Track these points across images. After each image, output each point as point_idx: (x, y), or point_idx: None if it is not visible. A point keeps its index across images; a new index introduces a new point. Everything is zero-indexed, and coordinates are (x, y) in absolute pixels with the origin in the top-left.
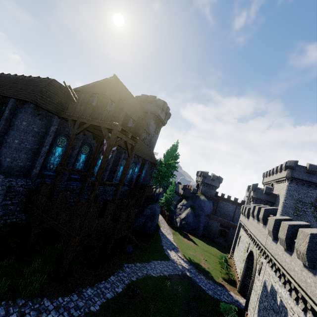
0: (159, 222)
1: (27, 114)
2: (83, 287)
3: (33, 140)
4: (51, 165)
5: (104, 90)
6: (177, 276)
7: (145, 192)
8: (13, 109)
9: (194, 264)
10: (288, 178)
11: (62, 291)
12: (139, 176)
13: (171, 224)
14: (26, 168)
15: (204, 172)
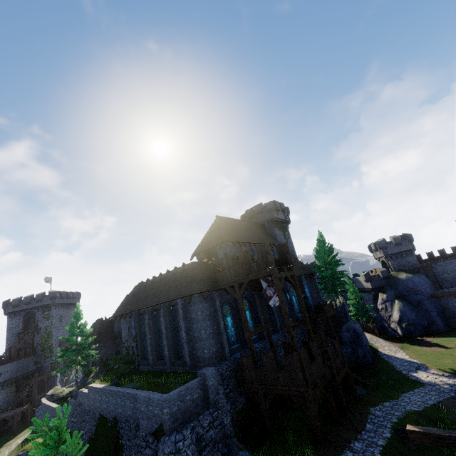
0: (371, 343)
1: (197, 304)
2: (348, 443)
3: (210, 323)
4: (231, 337)
5: (220, 238)
6: (450, 399)
7: (327, 313)
8: (183, 306)
9: None
10: None
11: (333, 452)
12: (305, 298)
13: (389, 337)
14: (219, 351)
15: (378, 242)
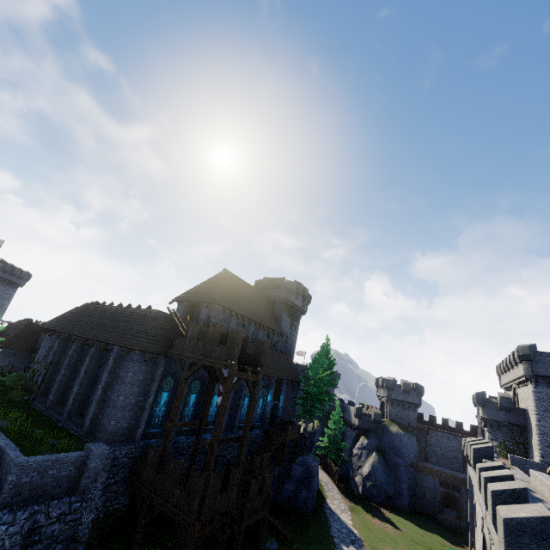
0: (323, 488)
1: (134, 363)
2: None
3: (138, 391)
4: (156, 418)
5: (213, 296)
6: None
7: (288, 435)
8: (117, 357)
9: None
10: (528, 377)
11: None
12: (276, 406)
13: (347, 490)
14: (130, 429)
15: (387, 380)
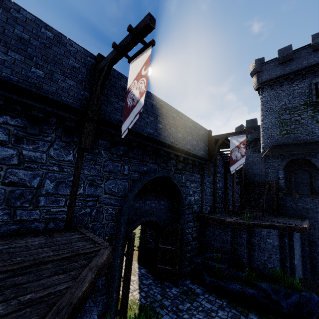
0: None
1: None
2: None
3: None
4: None
5: None
6: None
7: None
8: None
9: None
10: (255, 88)
11: None
12: None
13: None
14: None
15: None
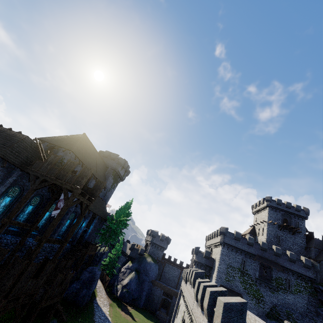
0: (97, 290)
1: None
2: None
3: None
4: None
5: (71, 146)
6: None
7: (88, 251)
8: None
9: None
10: (221, 243)
11: None
12: (86, 231)
13: (110, 293)
14: None
15: (154, 231)
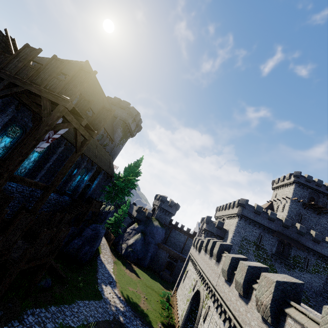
0: (101, 247)
1: None
2: None
3: None
4: None
5: (67, 70)
6: (106, 323)
7: (91, 207)
8: None
9: (131, 305)
10: (238, 214)
11: None
12: (89, 186)
13: (115, 251)
14: None
15: (163, 196)
